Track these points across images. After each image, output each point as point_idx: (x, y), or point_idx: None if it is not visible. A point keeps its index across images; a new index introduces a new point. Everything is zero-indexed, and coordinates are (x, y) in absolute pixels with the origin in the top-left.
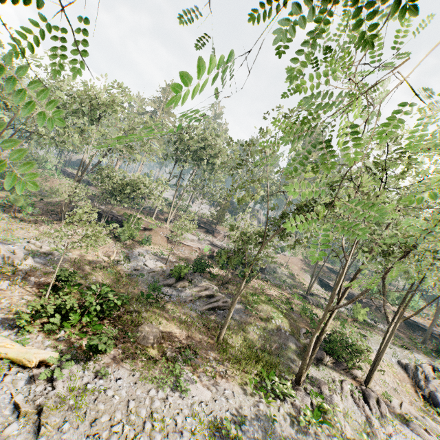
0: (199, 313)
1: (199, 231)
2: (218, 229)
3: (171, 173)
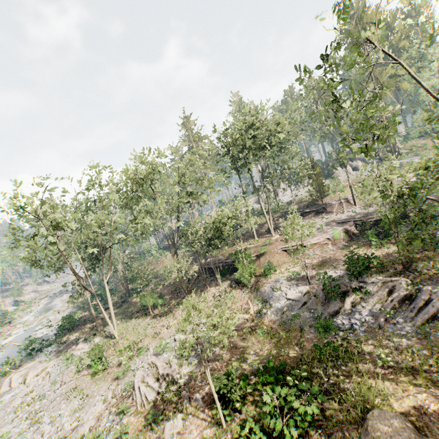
0: (418, 337)
1: (308, 218)
2: (327, 203)
3: (241, 186)
